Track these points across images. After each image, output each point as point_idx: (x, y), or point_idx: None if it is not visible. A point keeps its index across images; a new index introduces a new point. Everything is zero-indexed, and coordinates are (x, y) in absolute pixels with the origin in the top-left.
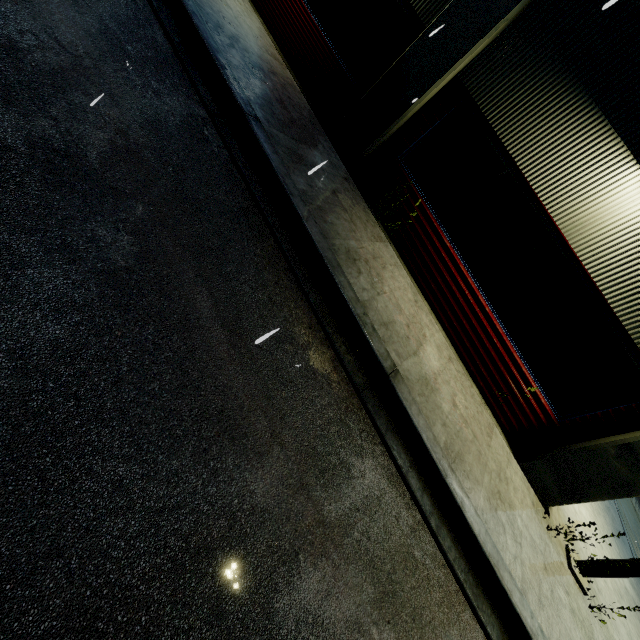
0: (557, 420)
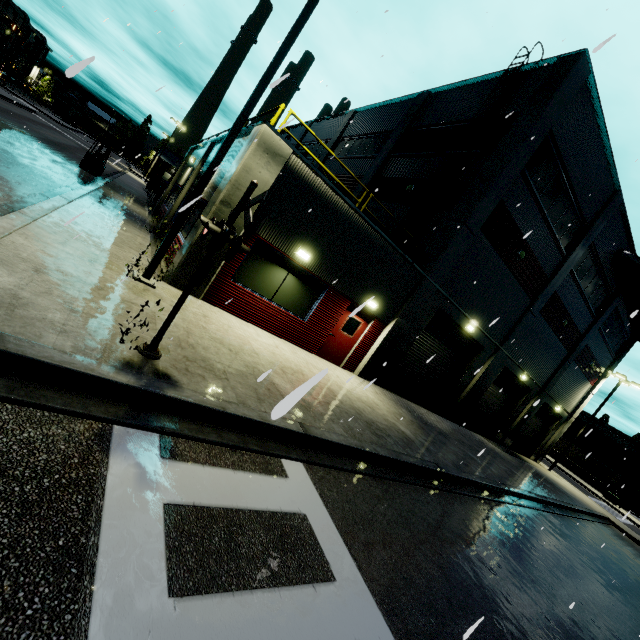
0: None
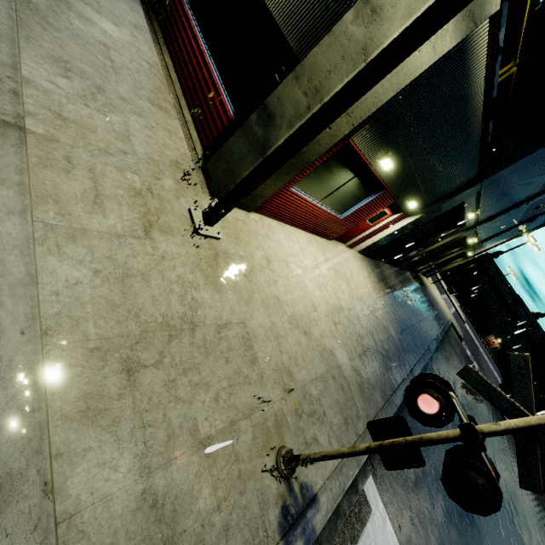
0: (233, 119)
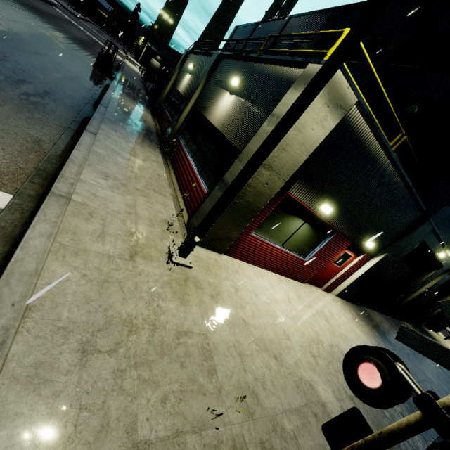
0: (207, 194)
